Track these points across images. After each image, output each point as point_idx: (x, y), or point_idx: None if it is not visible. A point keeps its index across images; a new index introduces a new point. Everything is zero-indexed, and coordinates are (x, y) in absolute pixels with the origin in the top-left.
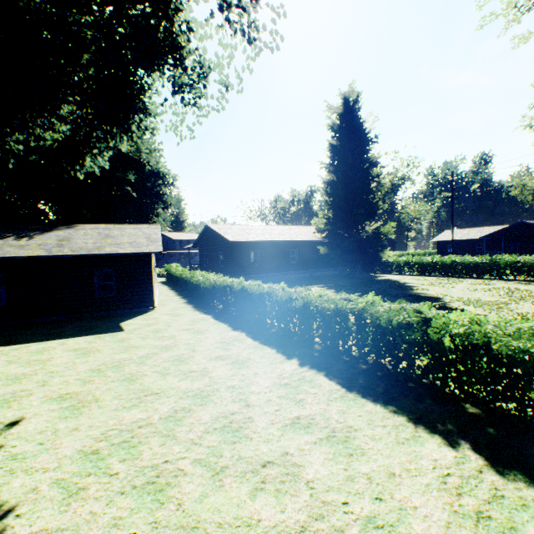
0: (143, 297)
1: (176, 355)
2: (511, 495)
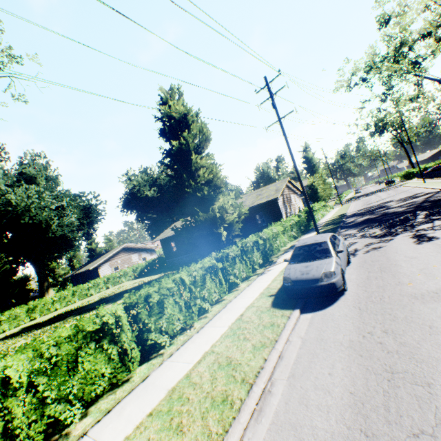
0: None
1: None
2: None
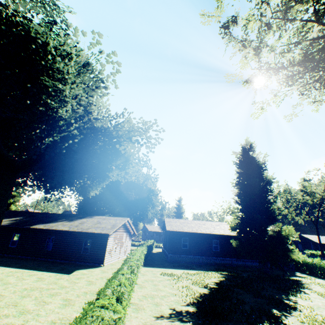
0: (100, 257)
1: (58, 292)
2: None
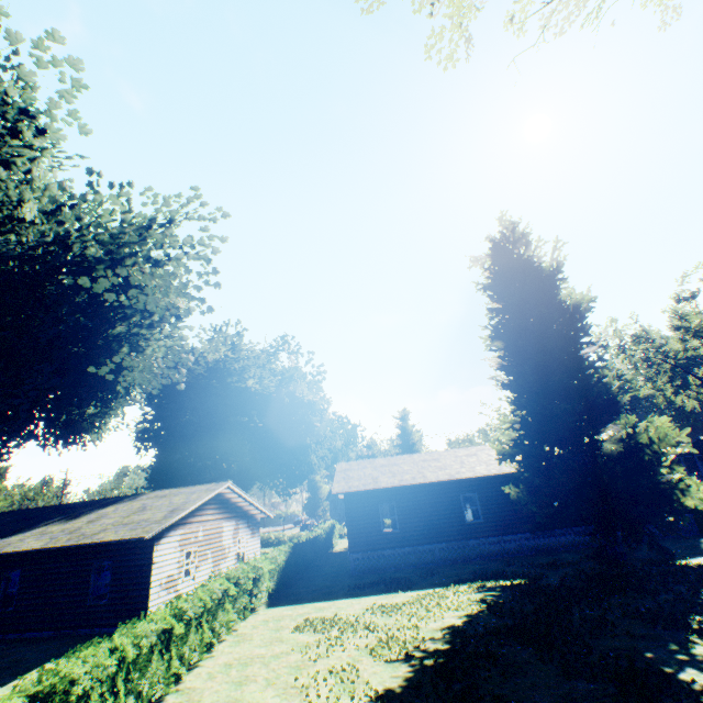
0: (136, 606)
1: None
2: None
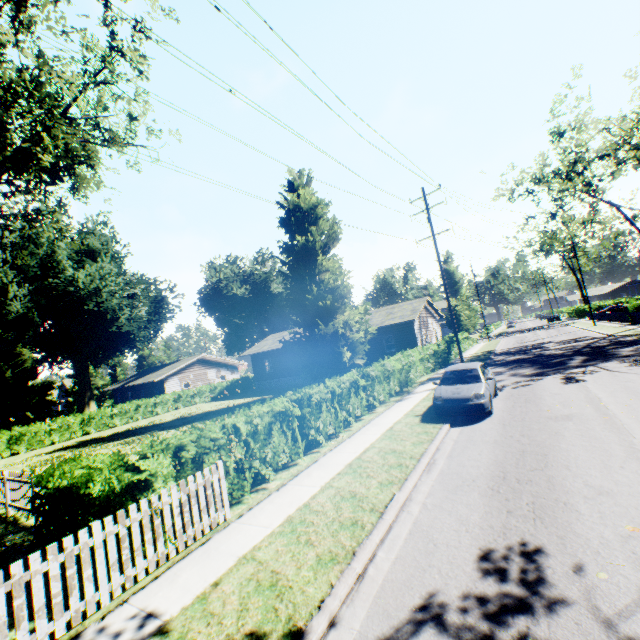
0: None
1: None
2: None
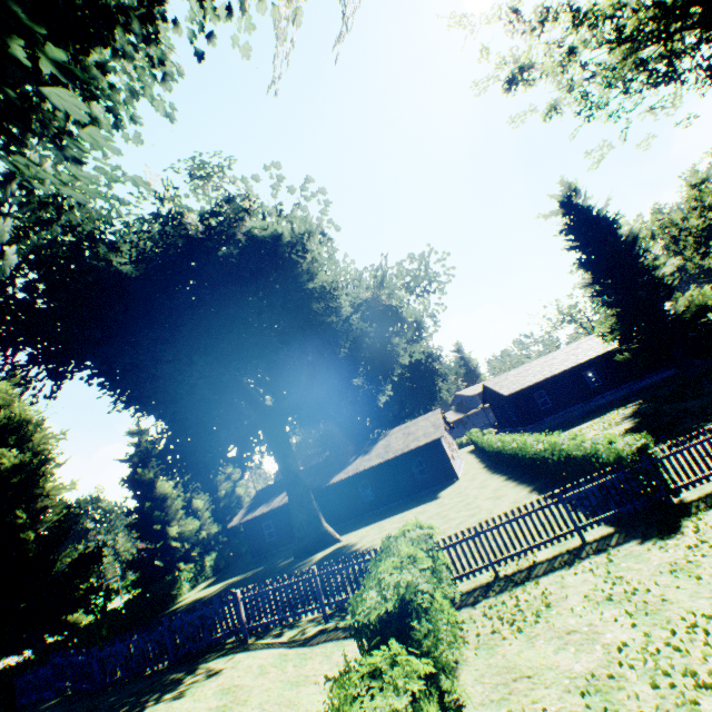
0: (447, 472)
1: (466, 502)
2: (565, 515)
